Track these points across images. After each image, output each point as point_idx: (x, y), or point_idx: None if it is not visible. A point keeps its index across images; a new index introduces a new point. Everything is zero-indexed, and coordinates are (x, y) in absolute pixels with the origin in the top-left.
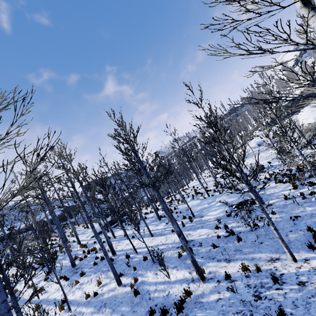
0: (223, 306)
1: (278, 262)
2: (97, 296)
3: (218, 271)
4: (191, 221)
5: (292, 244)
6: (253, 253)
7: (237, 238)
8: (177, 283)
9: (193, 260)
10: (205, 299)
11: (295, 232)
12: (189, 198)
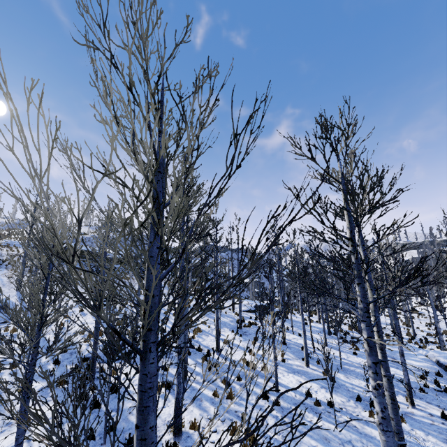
0: (440, 429)
1: None
2: (285, 362)
3: (430, 409)
4: None
5: None
6: None
7: None
8: None
9: (408, 383)
10: (416, 417)
11: None
12: None
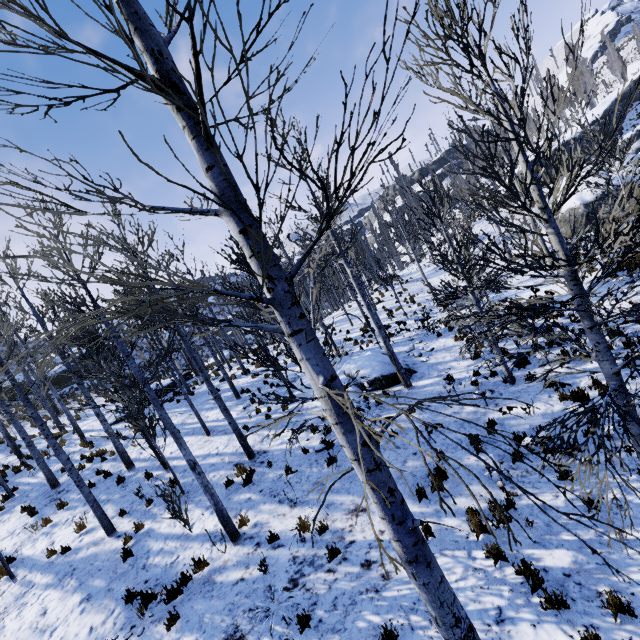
0: (239, 595)
1: (361, 517)
2: (69, 552)
3: (270, 523)
4: (283, 410)
5: (401, 482)
6: (337, 492)
7: (328, 459)
8: (199, 540)
9: (217, 510)
10: (222, 577)
11: (420, 456)
12: None
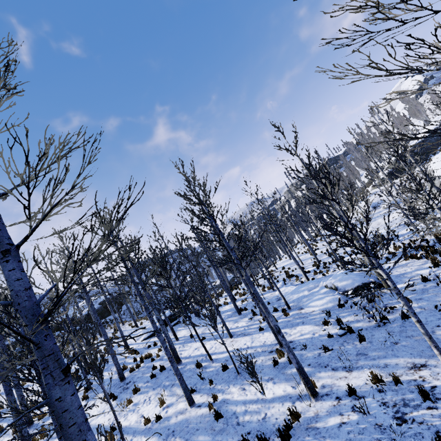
0: (350, 433)
1: (425, 370)
2: (160, 420)
3: (336, 384)
4: (286, 315)
5: None
6: (384, 357)
7: (359, 337)
8: (276, 401)
9: (299, 367)
10: (321, 424)
11: None
12: (280, 283)
